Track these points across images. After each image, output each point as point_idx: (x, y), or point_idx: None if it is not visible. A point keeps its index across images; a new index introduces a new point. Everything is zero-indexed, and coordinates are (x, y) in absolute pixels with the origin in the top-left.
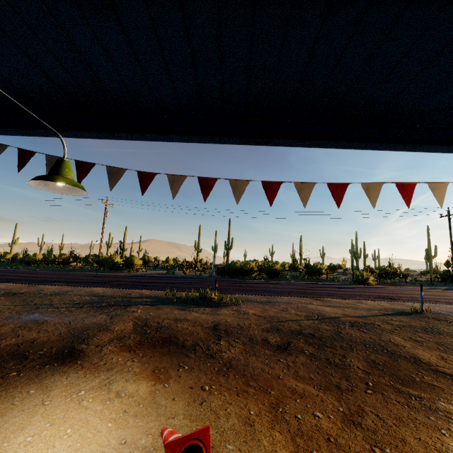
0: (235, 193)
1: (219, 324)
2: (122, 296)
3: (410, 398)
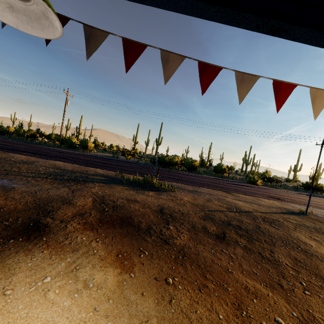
0: (240, 89)
1: (164, 208)
2: (80, 172)
3: None
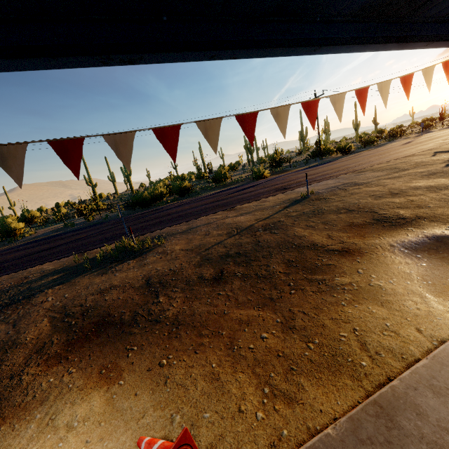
0: (119, 155)
1: (151, 277)
2: (15, 285)
3: (319, 284)
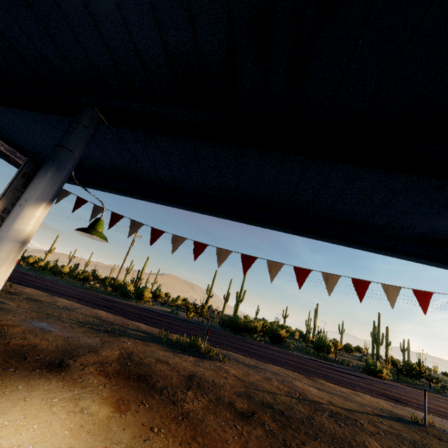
0: (219, 259)
1: (195, 375)
2: (120, 324)
3: None
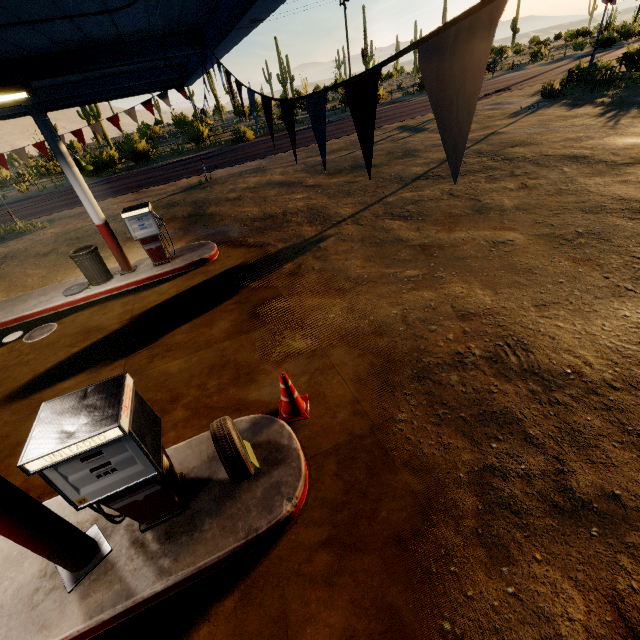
0: None
1: (10, 253)
2: None
3: None
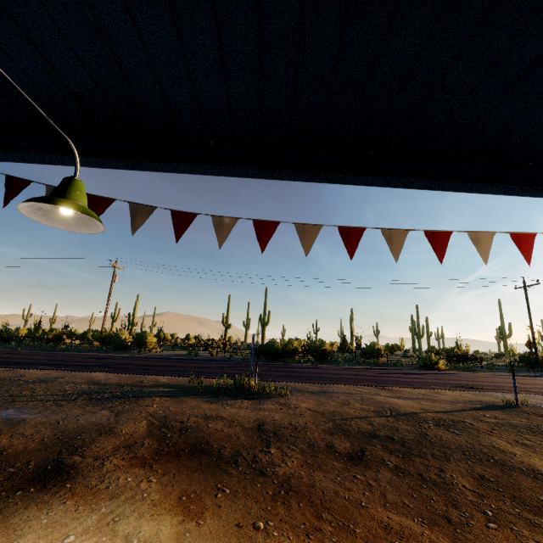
0: (303, 241)
1: (265, 423)
2: (131, 384)
3: None
